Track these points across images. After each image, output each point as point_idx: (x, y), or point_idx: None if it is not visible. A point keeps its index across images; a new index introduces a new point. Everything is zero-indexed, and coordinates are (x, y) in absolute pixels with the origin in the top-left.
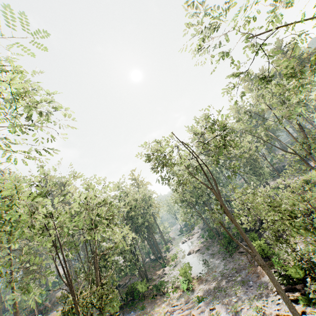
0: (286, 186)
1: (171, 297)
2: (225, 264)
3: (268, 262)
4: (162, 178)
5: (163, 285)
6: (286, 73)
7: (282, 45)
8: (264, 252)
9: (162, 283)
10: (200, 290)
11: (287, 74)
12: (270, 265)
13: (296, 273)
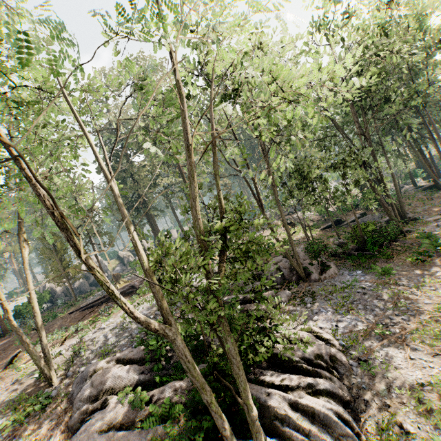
0: None
1: None
2: None
3: None
4: None
5: None
6: None
7: None
8: None
9: None
10: None
11: None
12: None
13: None
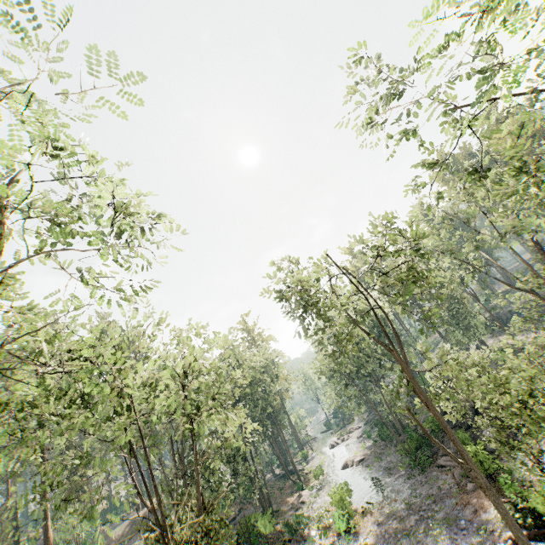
0: (516, 349)
1: (317, 544)
2: (413, 487)
3: (492, 485)
4: (307, 333)
5: (301, 521)
6: (509, 171)
7: (496, 109)
8: (484, 467)
9: (299, 518)
10: (369, 533)
11: (510, 172)
12: (497, 491)
13: (544, 505)
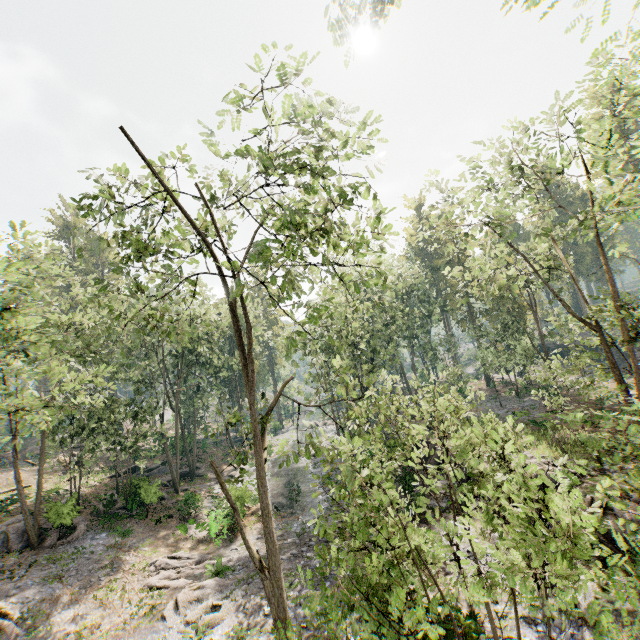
0: None
1: (190, 534)
2: (327, 511)
3: None
4: None
5: (193, 503)
6: None
7: None
8: None
9: (192, 499)
10: (242, 546)
11: None
12: None
13: None
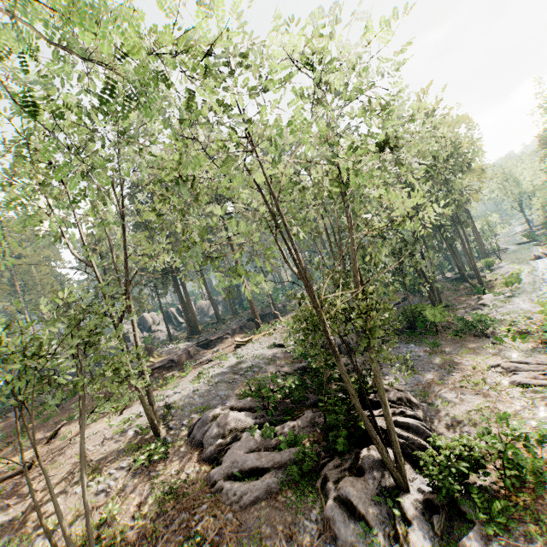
0: None
1: (506, 346)
2: None
3: None
4: None
5: (484, 321)
6: None
7: None
8: None
9: (482, 318)
10: None
11: None
12: None
13: None
